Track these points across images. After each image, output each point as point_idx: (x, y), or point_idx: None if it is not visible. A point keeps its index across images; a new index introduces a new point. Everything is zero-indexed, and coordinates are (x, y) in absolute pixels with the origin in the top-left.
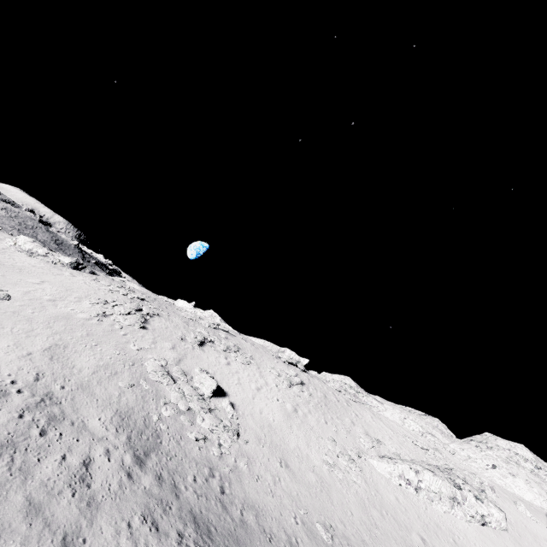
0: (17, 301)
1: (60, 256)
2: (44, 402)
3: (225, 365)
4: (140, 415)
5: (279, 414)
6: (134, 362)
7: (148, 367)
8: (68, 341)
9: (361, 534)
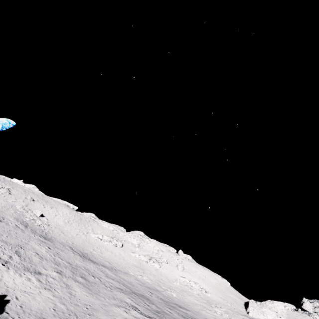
0: None
1: None
2: None
3: (43, 208)
4: (20, 219)
5: (62, 222)
6: (12, 206)
7: (17, 207)
8: None
9: (80, 245)
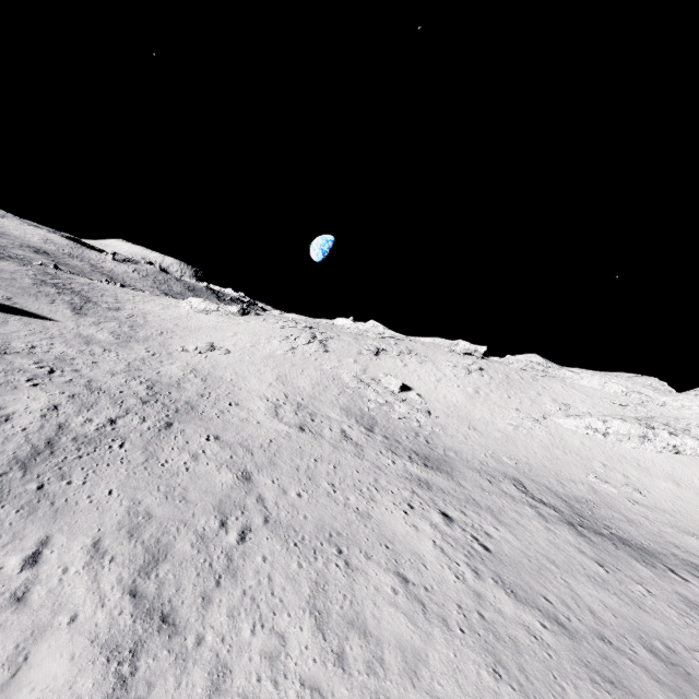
0: (235, 352)
1: (228, 308)
2: (300, 407)
3: (402, 367)
4: (356, 409)
5: (461, 396)
6: (334, 378)
7: (345, 379)
8: (284, 372)
9: (542, 463)
